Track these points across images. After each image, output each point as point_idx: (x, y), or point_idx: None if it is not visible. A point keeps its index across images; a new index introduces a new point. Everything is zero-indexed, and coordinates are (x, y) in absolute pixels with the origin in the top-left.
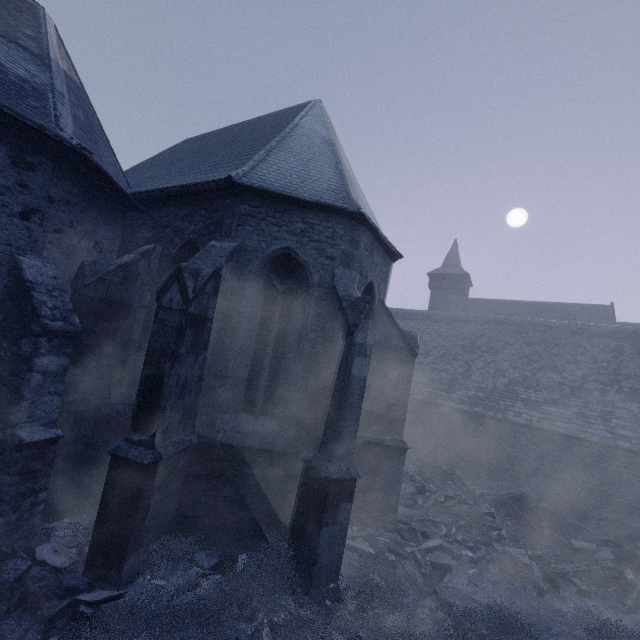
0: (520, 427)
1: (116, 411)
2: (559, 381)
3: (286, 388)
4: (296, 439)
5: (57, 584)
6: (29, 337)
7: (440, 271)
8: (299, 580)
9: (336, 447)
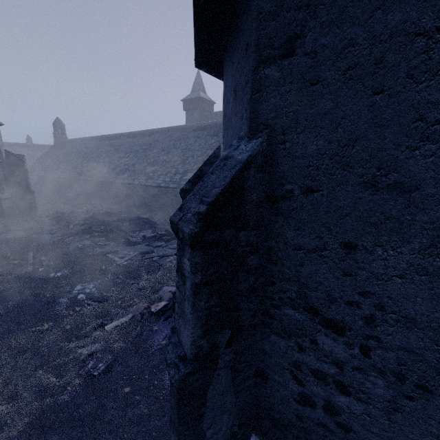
0: (138, 186)
1: None
2: (165, 159)
3: None
4: None
5: None
6: None
7: (187, 97)
8: None
9: None
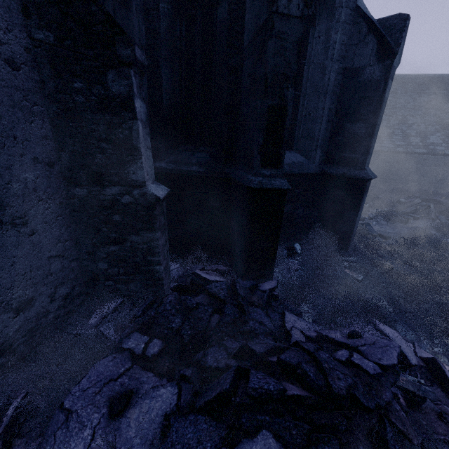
0: None
1: (165, 169)
2: None
3: (308, 123)
4: (319, 163)
5: (245, 288)
6: (116, 69)
7: None
8: (338, 245)
9: (367, 158)
